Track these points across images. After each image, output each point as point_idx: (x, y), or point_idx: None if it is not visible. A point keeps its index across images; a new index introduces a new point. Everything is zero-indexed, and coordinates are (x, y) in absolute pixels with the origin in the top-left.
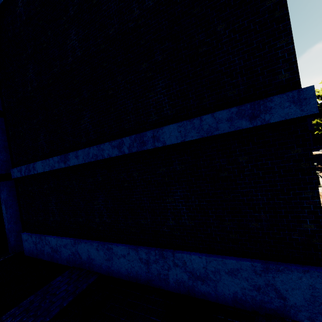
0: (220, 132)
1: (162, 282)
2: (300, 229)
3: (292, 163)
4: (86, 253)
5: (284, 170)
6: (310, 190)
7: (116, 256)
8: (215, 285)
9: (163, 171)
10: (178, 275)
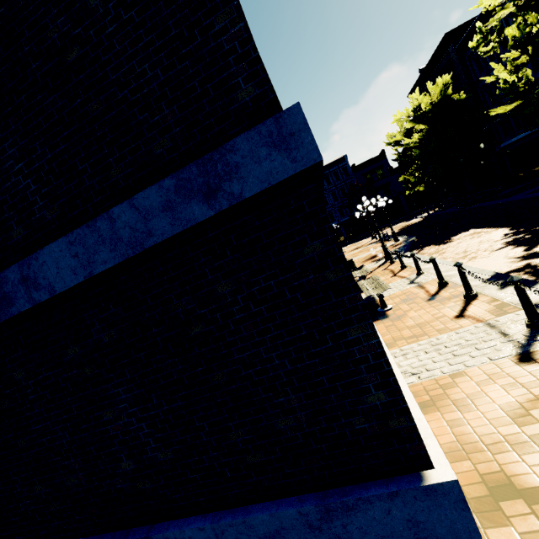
0: (157, 240)
1: None
2: (364, 408)
3: (312, 275)
4: None
5: (302, 293)
6: (358, 323)
7: None
8: None
9: (75, 353)
10: None
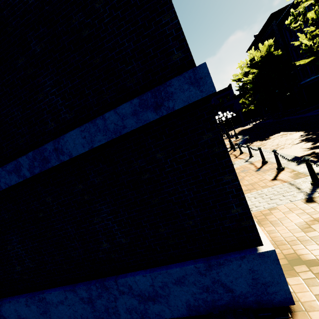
0: (128, 130)
1: (113, 316)
2: (230, 216)
3: (206, 149)
4: (15, 314)
5: (201, 158)
6: (229, 174)
7: (53, 305)
8: (167, 300)
9: (80, 188)
10: (127, 303)
